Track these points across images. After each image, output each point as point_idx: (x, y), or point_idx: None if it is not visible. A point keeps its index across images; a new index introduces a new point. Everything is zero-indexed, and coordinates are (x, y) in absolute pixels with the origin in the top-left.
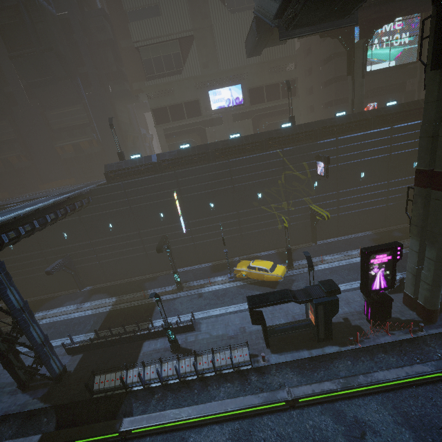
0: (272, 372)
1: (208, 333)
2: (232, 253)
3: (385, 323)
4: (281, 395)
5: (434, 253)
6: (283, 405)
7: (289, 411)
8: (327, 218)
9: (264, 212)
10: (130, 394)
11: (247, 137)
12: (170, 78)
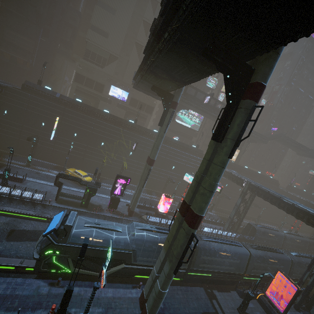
0: (50, 209)
1: (29, 186)
2: (73, 165)
3: (114, 211)
4: (47, 215)
5: (140, 187)
6: (45, 220)
7: (46, 223)
8: (125, 168)
9: (101, 153)
10: None
11: (111, 115)
12: (96, 66)
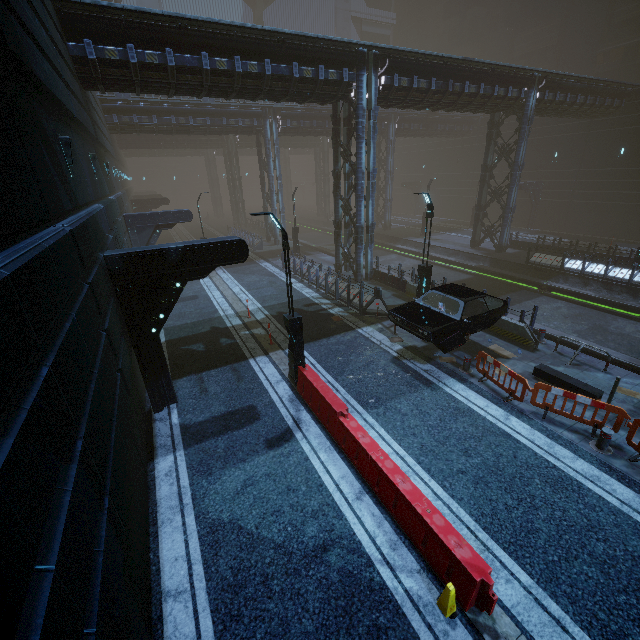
0: None
1: None
2: None
3: None
4: None
5: None
6: None
7: None
8: None
9: None
10: (561, 276)
11: None
12: None
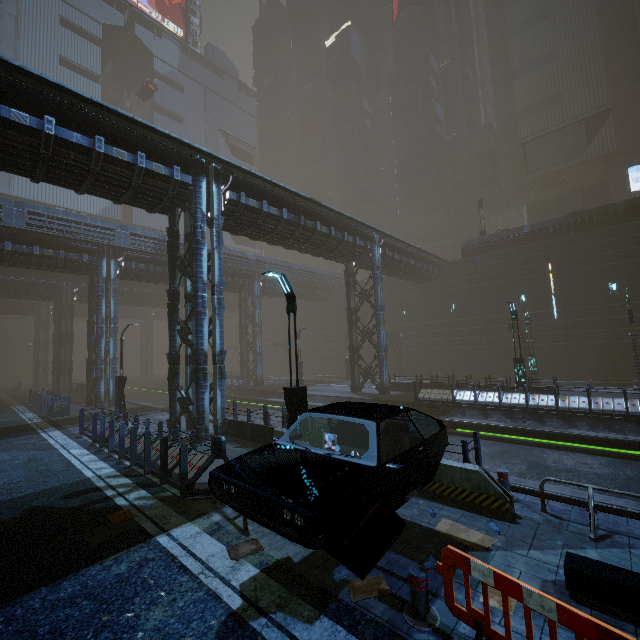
0: None
1: None
2: None
3: None
4: None
5: None
6: None
7: None
8: None
9: None
10: (456, 410)
11: None
12: (563, 165)
